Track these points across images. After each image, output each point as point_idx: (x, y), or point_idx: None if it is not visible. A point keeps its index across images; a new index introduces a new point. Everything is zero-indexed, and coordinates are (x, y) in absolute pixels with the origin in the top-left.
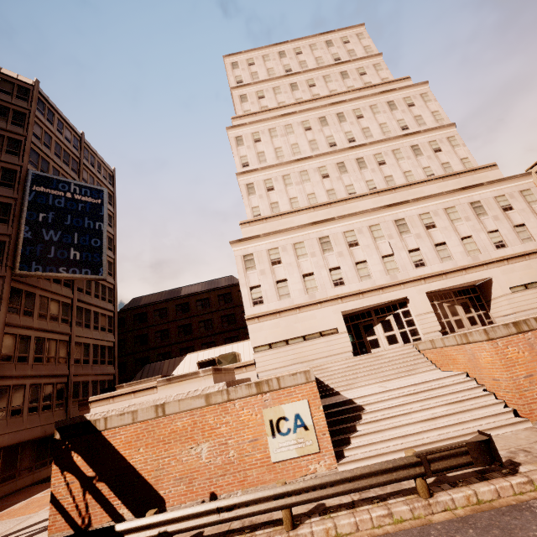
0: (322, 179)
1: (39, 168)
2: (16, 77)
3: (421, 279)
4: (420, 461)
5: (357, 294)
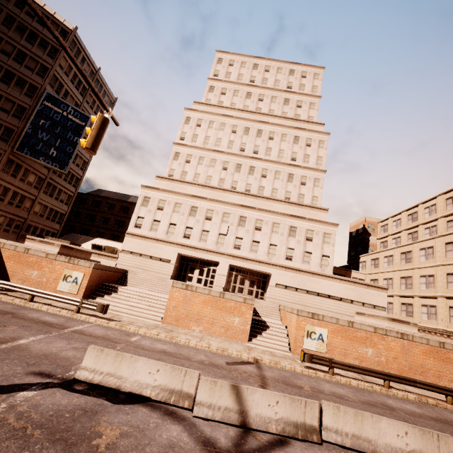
0: (222, 169)
1: (55, 88)
2: (62, 22)
3: (232, 256)
4: (80, 302)
5: (192, 247)
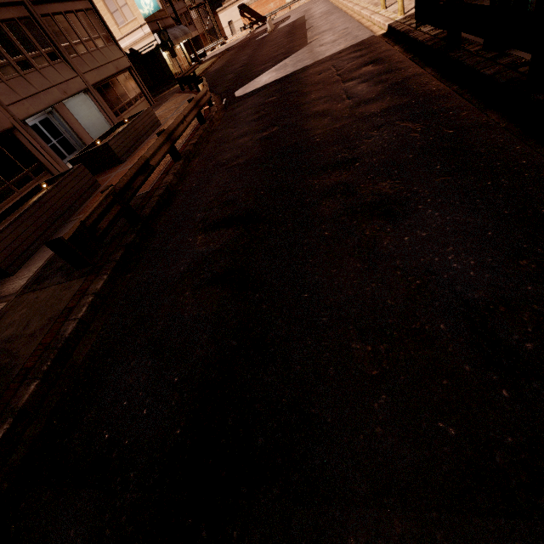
0: None
1: None
2: None
3: None
4: None
5: None
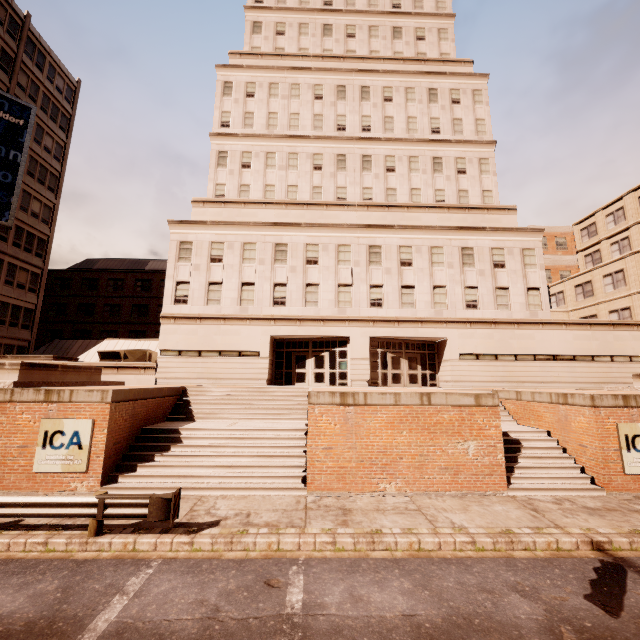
0: (313, 170)
1: None
2: None
3: (370, 321)
4: (98, 504)
5: (295, 319)
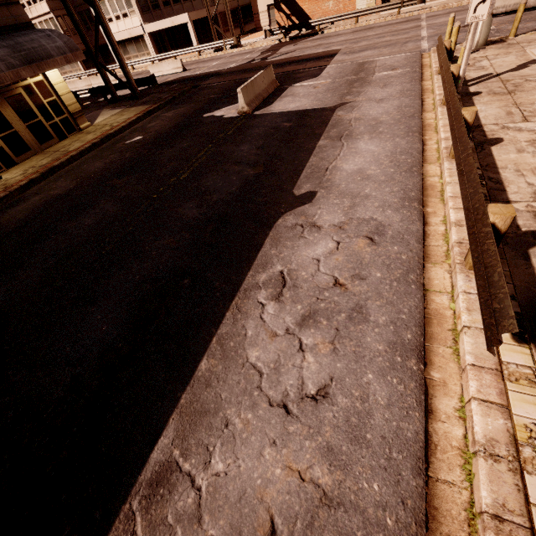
0: None
1: None
2: None
3: None
4: (401, 3)
5: None
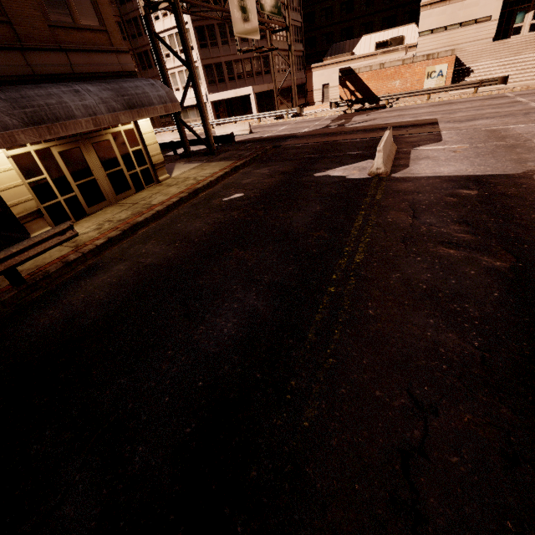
0: None
1: None
2: None
3: None
4: (479, 83)
5: None
